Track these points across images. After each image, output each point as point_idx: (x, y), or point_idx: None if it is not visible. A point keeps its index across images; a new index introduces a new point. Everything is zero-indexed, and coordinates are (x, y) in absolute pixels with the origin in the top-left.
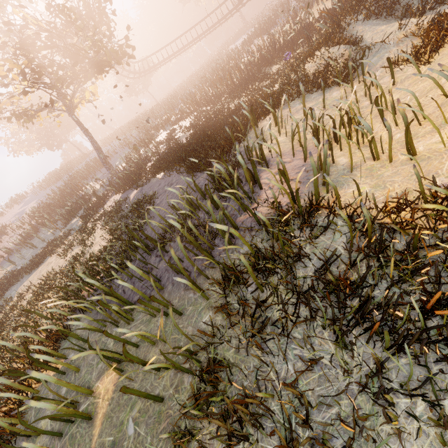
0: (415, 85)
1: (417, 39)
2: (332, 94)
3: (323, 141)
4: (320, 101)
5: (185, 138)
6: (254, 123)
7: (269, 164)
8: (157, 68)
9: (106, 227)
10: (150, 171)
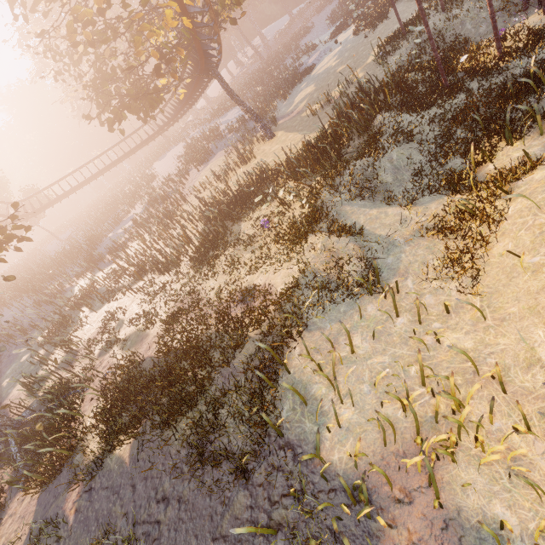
0: (487, 331)
1: (426, 239)
2: (366, 308)
3: (508, 541)
4: (358, 320)
5: (149, 357)
6: (280, 362)
7: (374, 503)
8: (56, 203)
9: None
10: (95, 428)
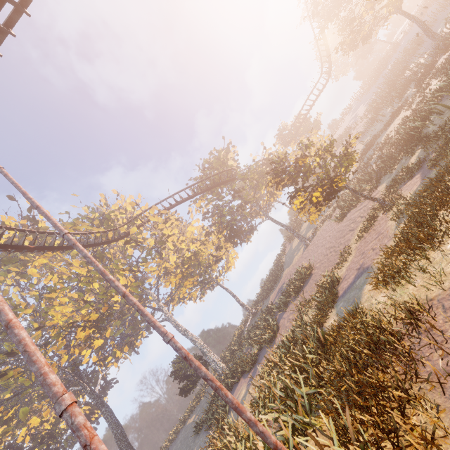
0: None
1: None
2: None
3: None
4: None
5: None
6: None
7: None
8: None
9: (440, 77)
10: None
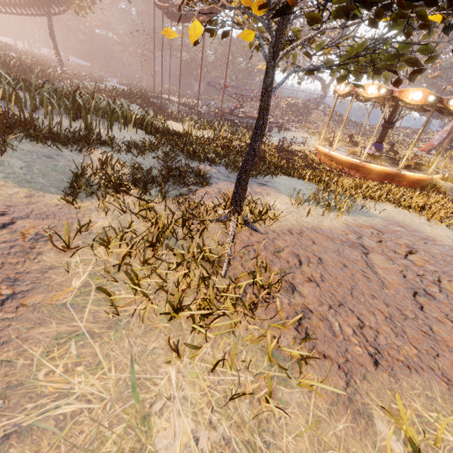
0: None
1: None
2: None
3: None
4: None
5: None
6: None
7: None
8: None
9: None
10: None
